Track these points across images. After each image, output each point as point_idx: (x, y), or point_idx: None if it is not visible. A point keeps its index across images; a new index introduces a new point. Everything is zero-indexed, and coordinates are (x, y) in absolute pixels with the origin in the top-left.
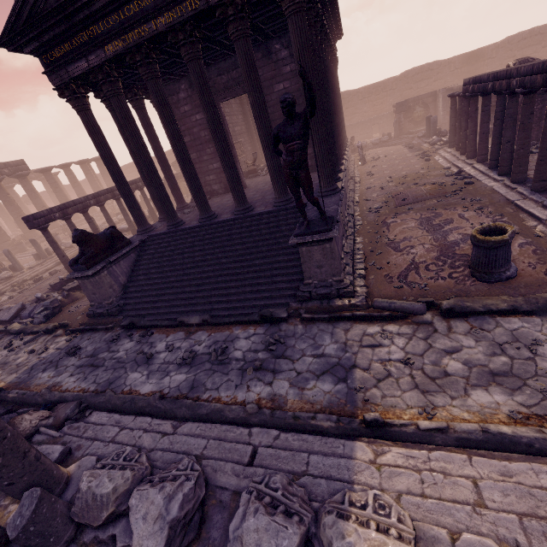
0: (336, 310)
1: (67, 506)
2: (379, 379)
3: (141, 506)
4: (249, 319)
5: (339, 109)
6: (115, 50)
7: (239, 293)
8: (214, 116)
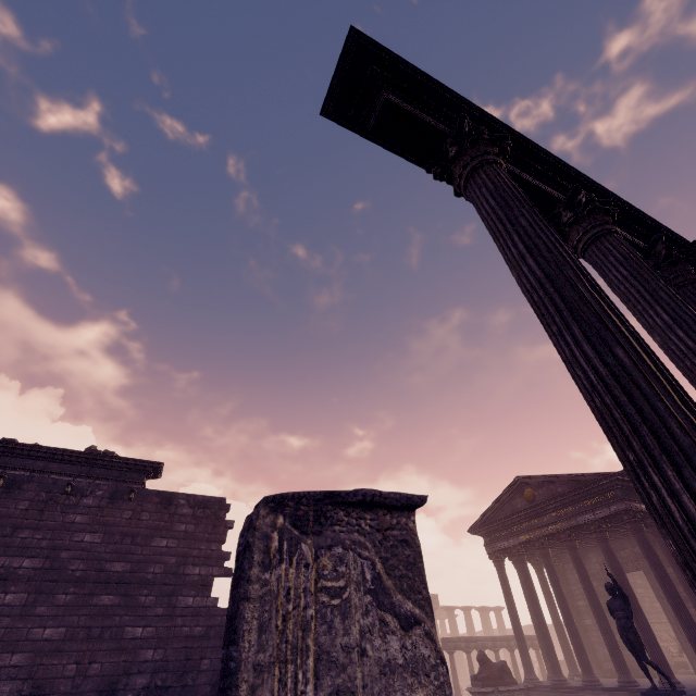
0: None
1: None
2: None
3: None
4: None
5: None
6: (524, 539)
7: None
8: (588, 587)
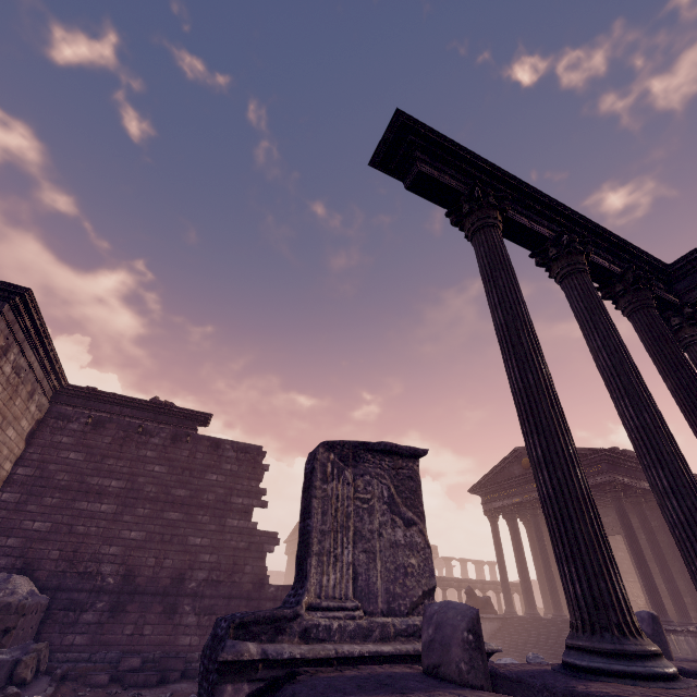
0: None
1: None
2: None
3: None
4: None
5: None
6: (517, 500)
7: None
8: None
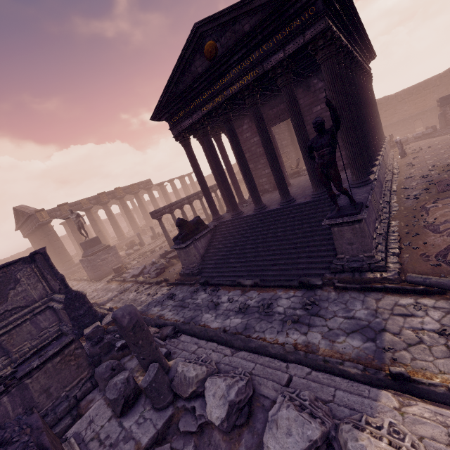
0: (367, 282)
1: (169, 380)
2: (409, 343)
3: (212, 388)
4: (289, 284)
5: (374, 115)
6: (207, 110)
7: (282, 264)
8: (267, 138)
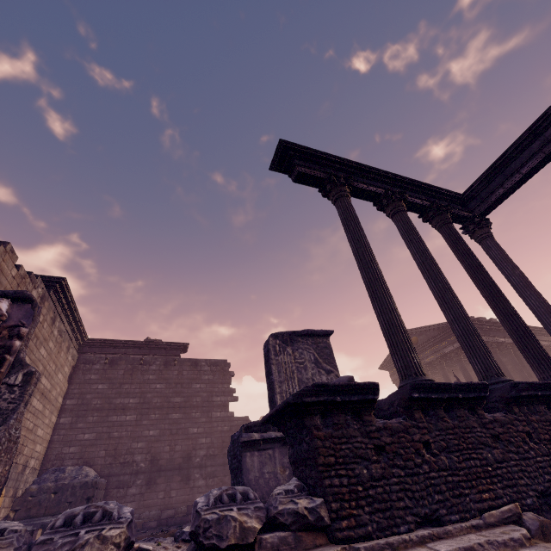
0: None
1: None
2: None
3: None
4: None
5: None
6: None
7: None
8: None
